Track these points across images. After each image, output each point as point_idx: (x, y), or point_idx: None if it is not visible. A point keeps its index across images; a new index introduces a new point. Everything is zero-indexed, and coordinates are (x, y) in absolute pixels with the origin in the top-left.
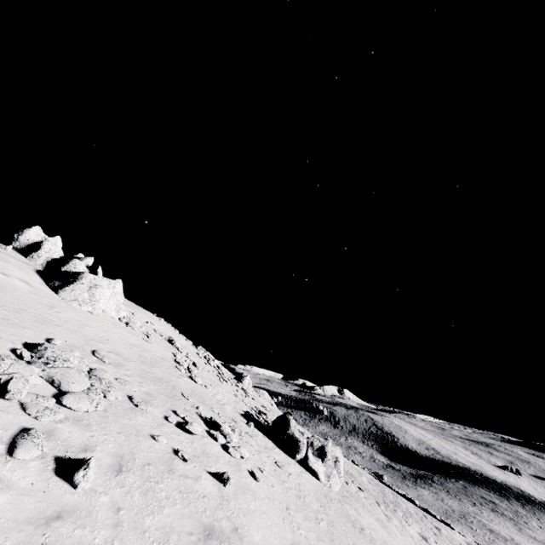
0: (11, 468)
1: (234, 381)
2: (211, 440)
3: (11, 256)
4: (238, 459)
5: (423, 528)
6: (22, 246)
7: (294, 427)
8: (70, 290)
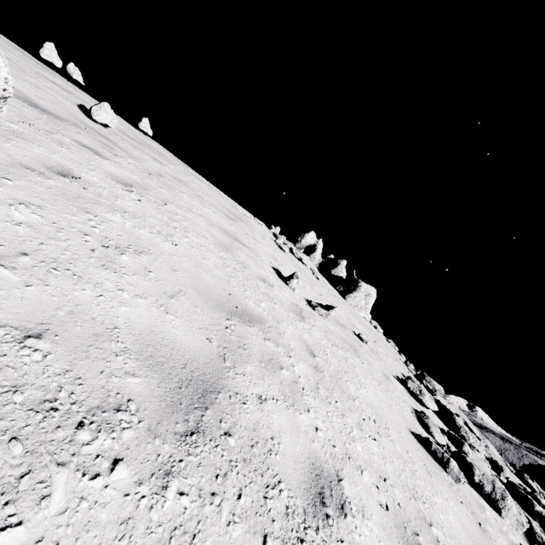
0: None
1: None
2: None
3: None
4: None
5: None
6: (301, 247)
7: None
8: (353, 297)
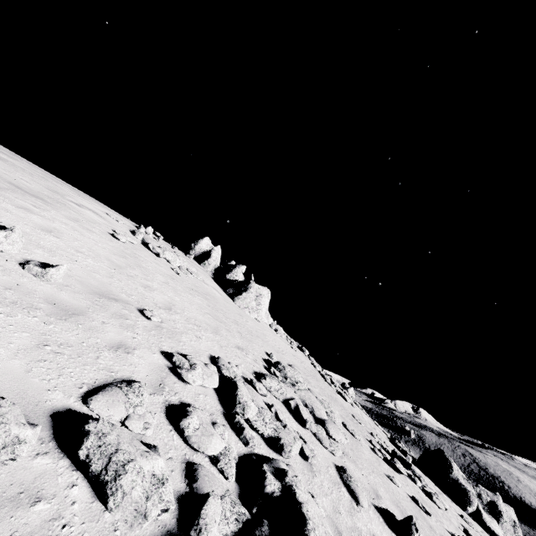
0: (367, 519)
1: None
2: (411, 482)
3: (195, 264)
4: (442, 510)
5: None
6: (196, 254)
7: (457, 472)
8: (242, 298)
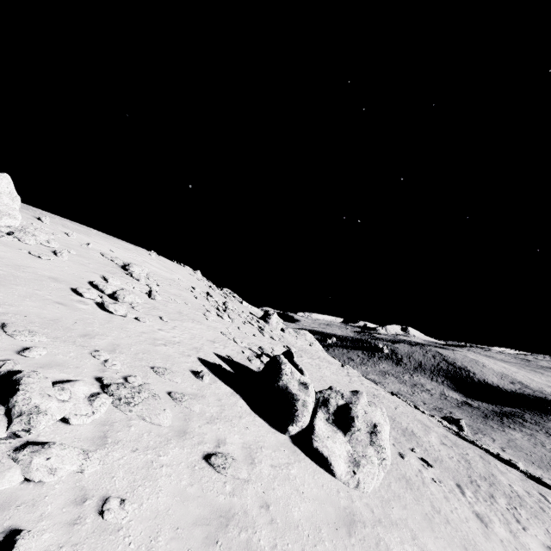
0: None
1: (252, 319)
2: None
3: None
4: (4, 491)
5: (550, 529)
6: None
7: (289, 376)
8: None
